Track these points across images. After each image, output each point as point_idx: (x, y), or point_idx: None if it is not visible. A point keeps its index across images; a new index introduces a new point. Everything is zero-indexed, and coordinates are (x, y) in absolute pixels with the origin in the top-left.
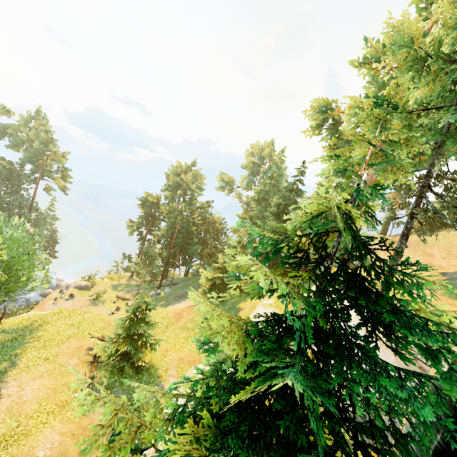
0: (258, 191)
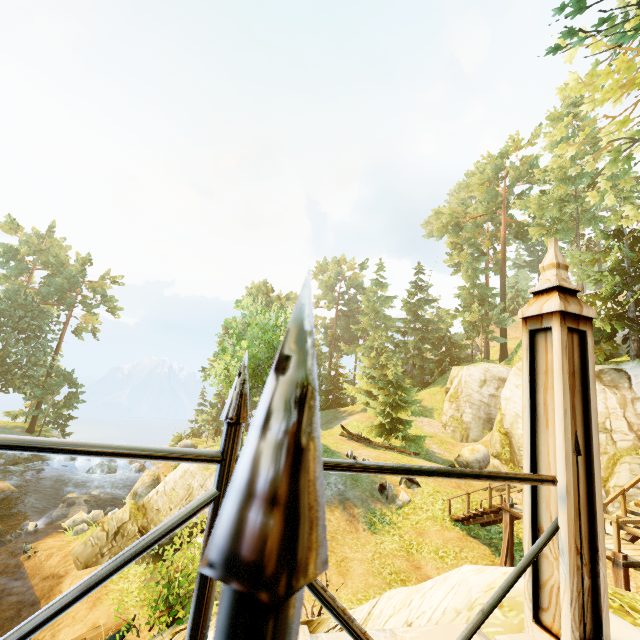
0: (367, 299)
